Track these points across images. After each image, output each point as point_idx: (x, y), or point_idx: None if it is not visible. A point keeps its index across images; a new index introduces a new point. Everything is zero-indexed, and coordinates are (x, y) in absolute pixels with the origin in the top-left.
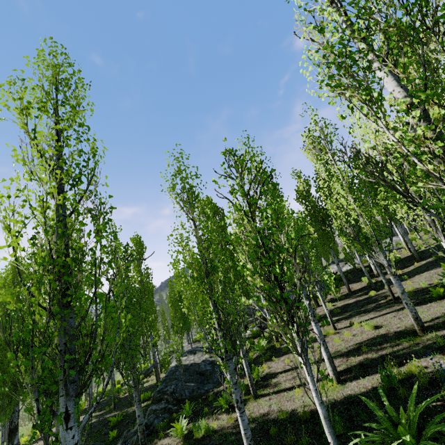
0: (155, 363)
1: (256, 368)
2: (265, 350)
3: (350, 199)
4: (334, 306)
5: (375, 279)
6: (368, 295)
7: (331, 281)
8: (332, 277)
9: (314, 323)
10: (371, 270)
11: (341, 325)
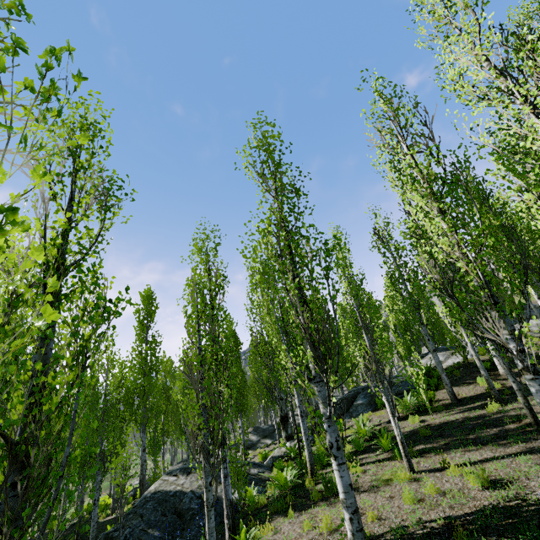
0: (142, 479)
1: (244, 532)
2: (289, 489)
3: (434, 212)
4: (422, 422)
5: (500, 382)
6: (486, 409)
7: (419, 378)
8: (421, 371)
9: (337, 464)
10: (495, 367)
11: (425, 462)
